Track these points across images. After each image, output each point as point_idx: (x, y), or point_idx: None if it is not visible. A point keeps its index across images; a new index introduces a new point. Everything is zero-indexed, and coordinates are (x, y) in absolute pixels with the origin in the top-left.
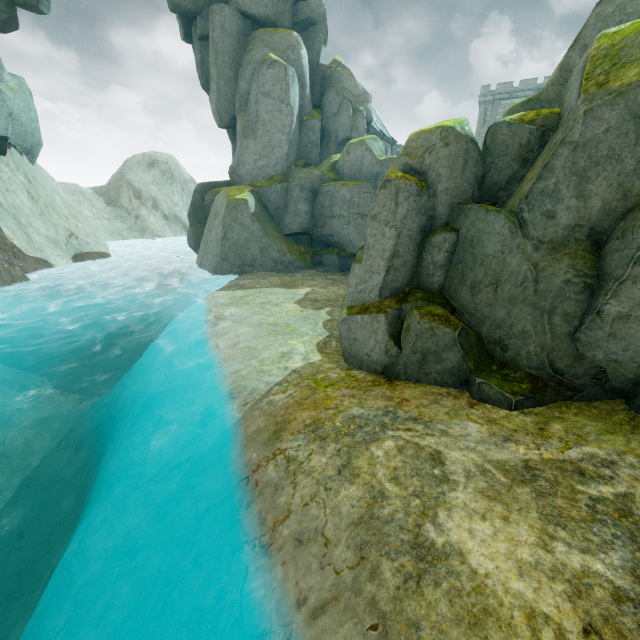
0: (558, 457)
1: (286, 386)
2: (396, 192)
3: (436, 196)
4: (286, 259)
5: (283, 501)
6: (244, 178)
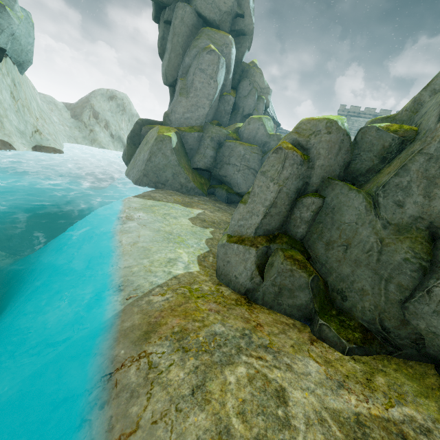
0: (384, 415)
1: (166, 290)
2: (285, 158)
3: (313, 168)
4: (190, 185)
5: (135, 411)
6: (173, 122)
